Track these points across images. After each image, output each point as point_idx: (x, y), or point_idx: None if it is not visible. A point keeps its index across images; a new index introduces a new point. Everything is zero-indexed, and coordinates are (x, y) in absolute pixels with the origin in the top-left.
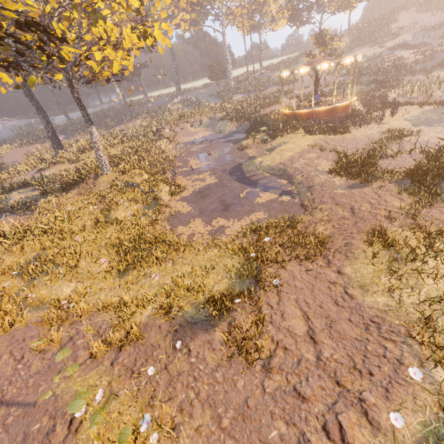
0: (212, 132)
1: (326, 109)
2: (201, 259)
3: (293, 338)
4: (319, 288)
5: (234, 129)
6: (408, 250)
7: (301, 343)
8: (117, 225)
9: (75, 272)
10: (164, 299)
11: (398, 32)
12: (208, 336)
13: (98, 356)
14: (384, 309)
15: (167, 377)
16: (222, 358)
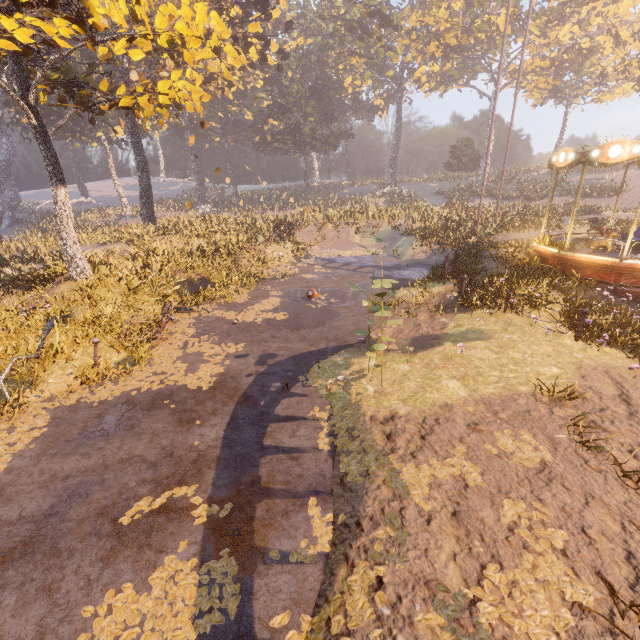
0: (384, 251)
1: None
2: None
3: None
4: None
5: (422, 256)
6: None
7: None
8: None
9: None
10: None
11: None
12: None
13: None
14: None
15: None
16: None
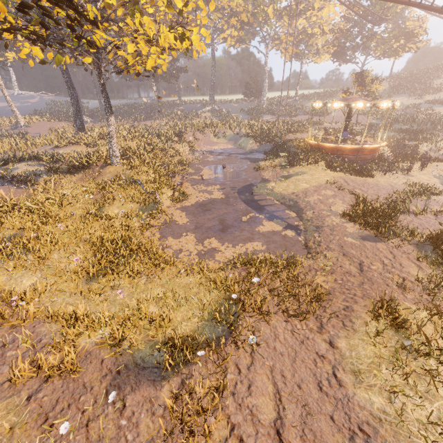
0: (233, 146)
1: (352, 148)
2: (179, 283)
3: (255, 426)
4: (303, 358)
5: (256, 148)
6: (422, 339)
7: (262, 438)
8: (106, 221)
9: (42, 264)
10: (120, 325)
11: (440, 88)
12: (153, 391)
13: (20, 381)
14: (379, 415)
15: (83, 441)
16: (159, 430)
